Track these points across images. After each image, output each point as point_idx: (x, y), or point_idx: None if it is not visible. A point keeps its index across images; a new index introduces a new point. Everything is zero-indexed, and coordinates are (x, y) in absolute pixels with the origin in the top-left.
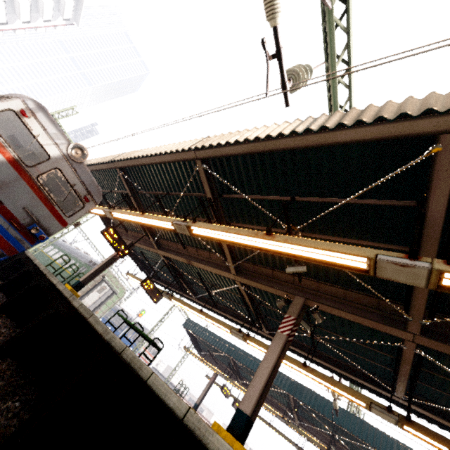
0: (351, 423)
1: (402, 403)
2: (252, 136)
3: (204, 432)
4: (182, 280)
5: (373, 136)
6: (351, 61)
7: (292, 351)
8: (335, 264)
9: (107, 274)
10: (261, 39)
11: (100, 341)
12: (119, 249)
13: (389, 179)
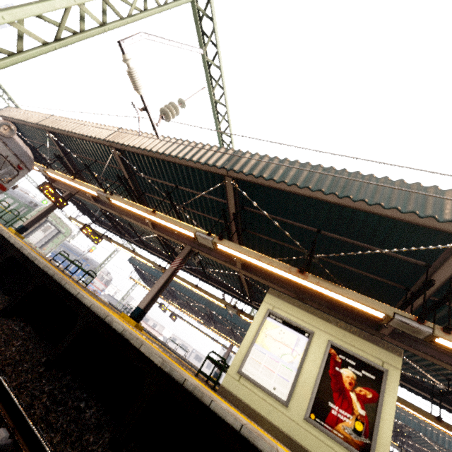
0: (241, 321)
1: (253, 305)
2: (143, 146)
3: (82, 299)
4: (120, 226)
5: (200, 167)
6: (224, 89)
7: (200, 278)
8: (184, 233)
9: (51, 215)
10: (131, 102)
11: (42, 272)
12: (57, 202)
13: (219, 187)
